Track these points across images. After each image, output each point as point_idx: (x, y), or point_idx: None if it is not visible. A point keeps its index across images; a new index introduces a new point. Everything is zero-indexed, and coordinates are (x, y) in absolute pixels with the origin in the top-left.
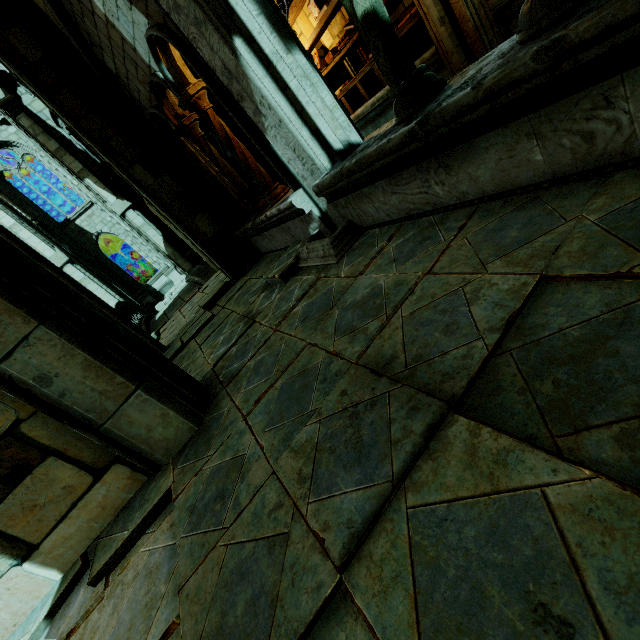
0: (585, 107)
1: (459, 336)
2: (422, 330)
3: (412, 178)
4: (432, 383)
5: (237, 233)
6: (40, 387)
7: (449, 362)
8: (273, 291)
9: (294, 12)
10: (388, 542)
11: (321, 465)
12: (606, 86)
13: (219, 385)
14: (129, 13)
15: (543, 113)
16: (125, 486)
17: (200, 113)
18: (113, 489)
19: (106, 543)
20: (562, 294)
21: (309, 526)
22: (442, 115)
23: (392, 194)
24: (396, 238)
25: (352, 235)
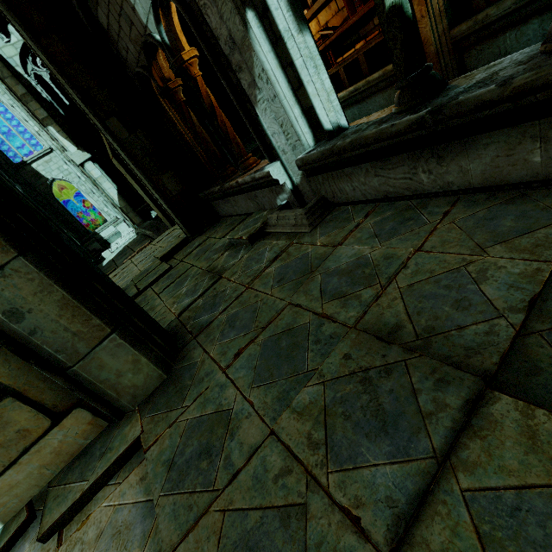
0: None
1: (475, 312)
2: (427, 303)
3: (400, 164)
4: (455, 356)
5: (201, 195)
6: (9, 322)
7: (470, 337)
8: (238, 251)
9: None
10: (447, 529)
11: (336, 431)
12: None
13: (188, 335)
14: None
15: None
16: (84, 431)
17: (189, 78)
18: (71, 434)
19: (59, 493)
20: None
21: (332, 499)
22: (459, 107)
23: (374, 176)
24: (373, 216)
25: (324, 209)
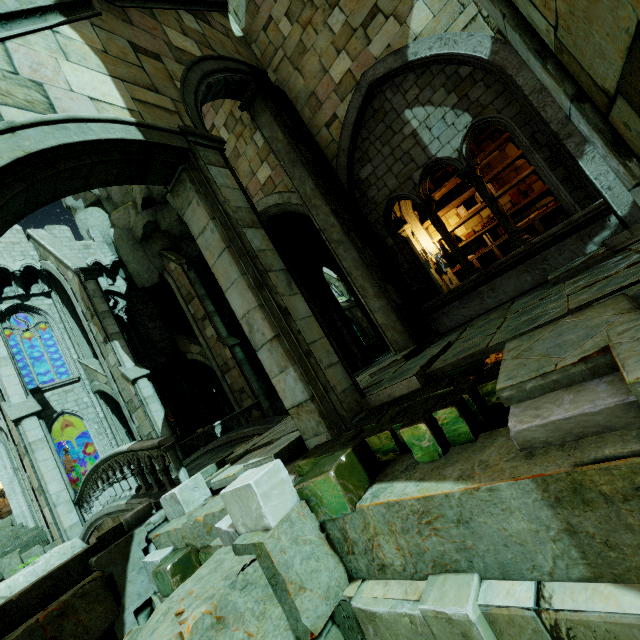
0: None
1: None
2: None
3: None
4: None
5: (427, 304)
6: None
7: None
8: (598, 266)
9: (445, 211)
10: None
11: None
12: None
13: None
14: (453, 119)
15: None
16: None
17: (475, 177)
18: None
19: None
20: None
21: None
22: None
23: None
24: None
25: None
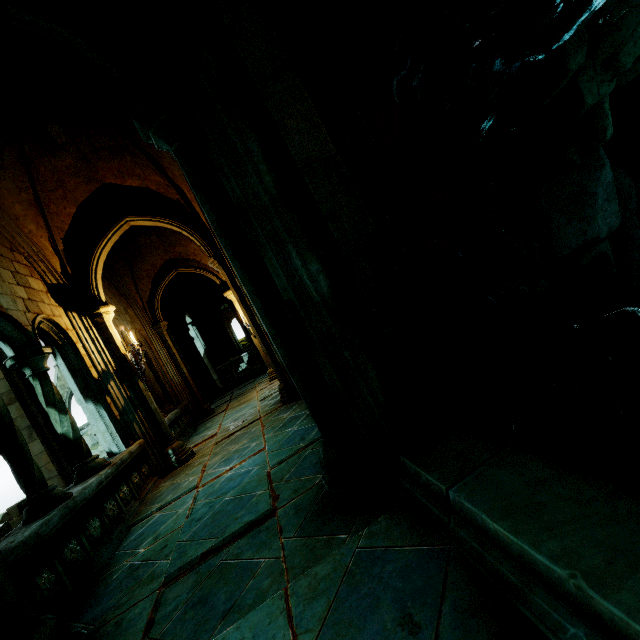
0: None
1: None
2: None
3: None
4: None
5: None
6: None
7: None
8: None
9: None
10: None
11: None
12: None
13: None
14: None
15: None
16: None
17: None
18: None
19: None
20: None
21: None
22: None
23: None
24: None
25: None
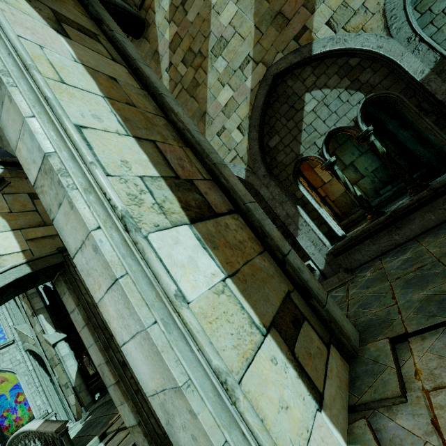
0: (441, 203)
1: None
2: None
3: (384, 236)
4: None
5: None
6: (300, 272)
7: None
8: None
9: None
10: None
11: None
12: (444, 198)
13: None
14: None
15: (430, 206)
16: (341, 366)
17: None
18: (337, 364)
19: (373, 389)
20: None
21: None
22: (401, 208)
23: (373, 245)
24: (384, 259)
25: (351, 270)
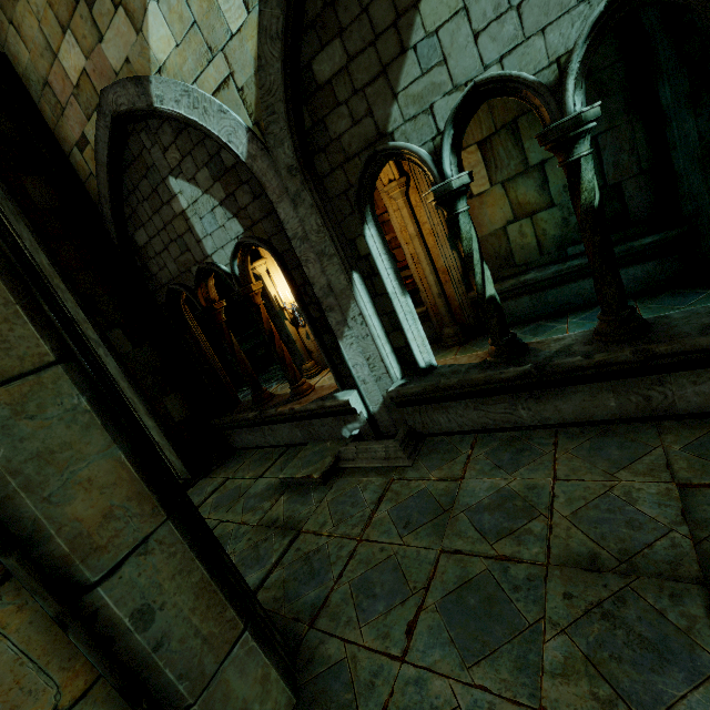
0: (647, 382)
1: (649, 530)
2: (603, 527)
3: (501, 401)
4: (664, 571)
5: (215, 421)
6: (134, 631)
7: (663, 552)
8: (306, 494)
9: None
10: None
11: (619, 678)
12: (660, 375)
13: (298, 624)
14: (223, 220)
15: (620, 380)
16: None
17: (252, 305)
18: None
19: None
20: (703, 496)
21: None
22: (559, 367)
23: (474, 410)
24: (479, 447)
25: (417, 440)
